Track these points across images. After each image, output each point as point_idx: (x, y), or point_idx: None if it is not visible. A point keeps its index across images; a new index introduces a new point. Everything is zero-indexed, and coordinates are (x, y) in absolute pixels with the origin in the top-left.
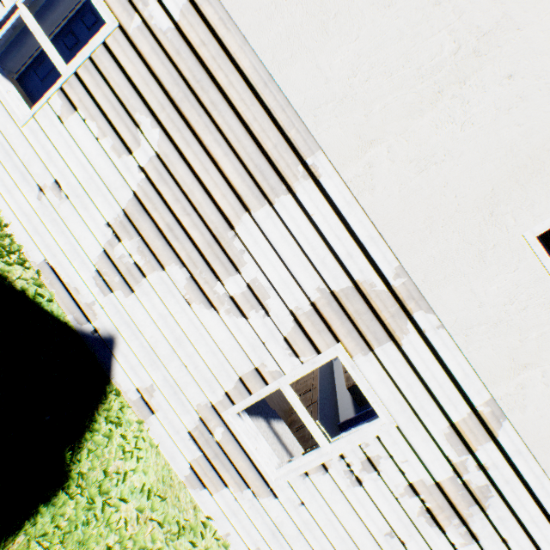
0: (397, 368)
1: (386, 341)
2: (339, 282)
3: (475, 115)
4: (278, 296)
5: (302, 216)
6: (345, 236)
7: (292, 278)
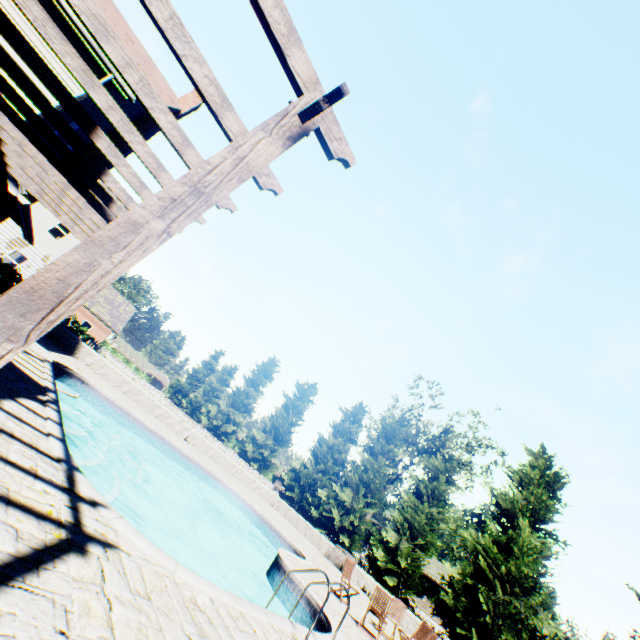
0: (30, 251)
1: (27, 247)
2: (16, 238)
3: (33, 215)
4: (3, 240)
5: (6, 227)
6: (15, 231)
7: (6, 237)
